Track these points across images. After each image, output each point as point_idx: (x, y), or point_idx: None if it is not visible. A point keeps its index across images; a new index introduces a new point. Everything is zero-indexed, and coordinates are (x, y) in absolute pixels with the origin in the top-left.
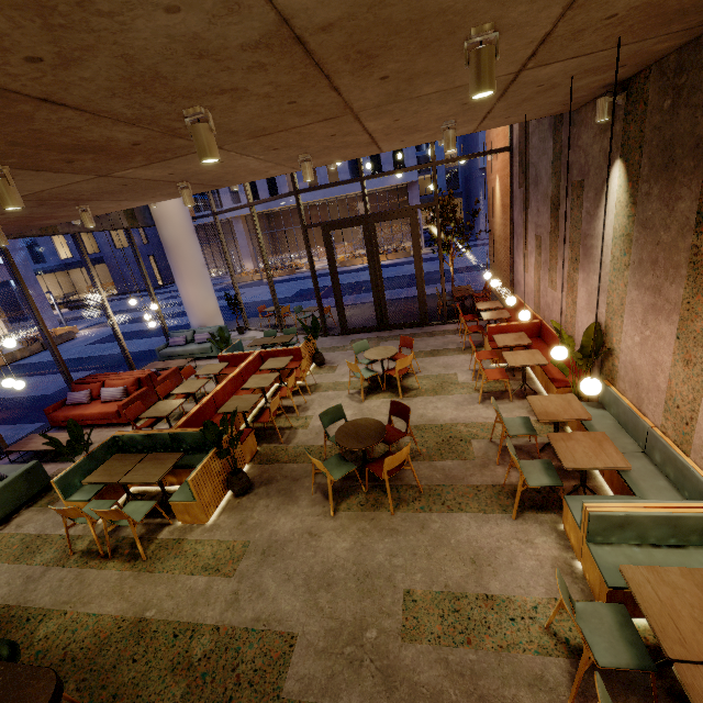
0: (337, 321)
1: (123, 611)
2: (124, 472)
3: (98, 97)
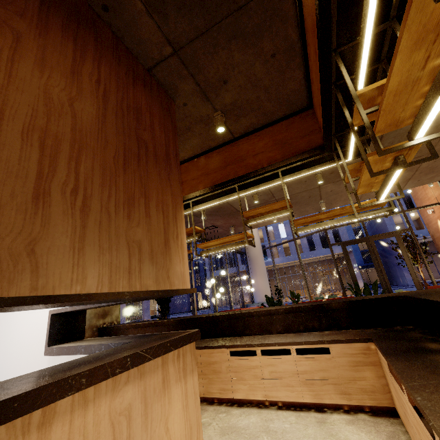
0: None
1: None
2: None
3: (391, 137)
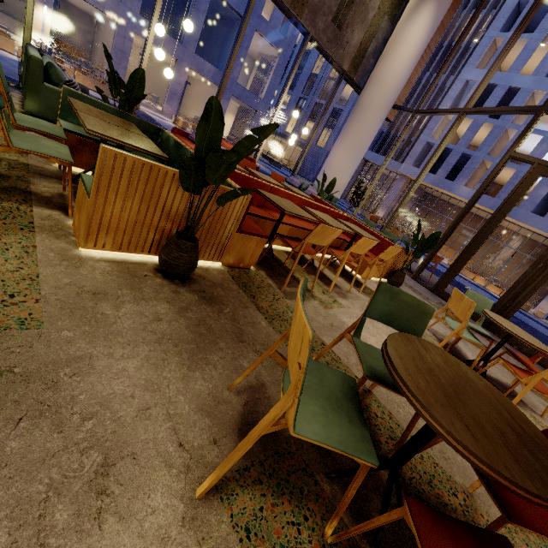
0: (431, 281)
1: None
2: (100, 117)
3: None
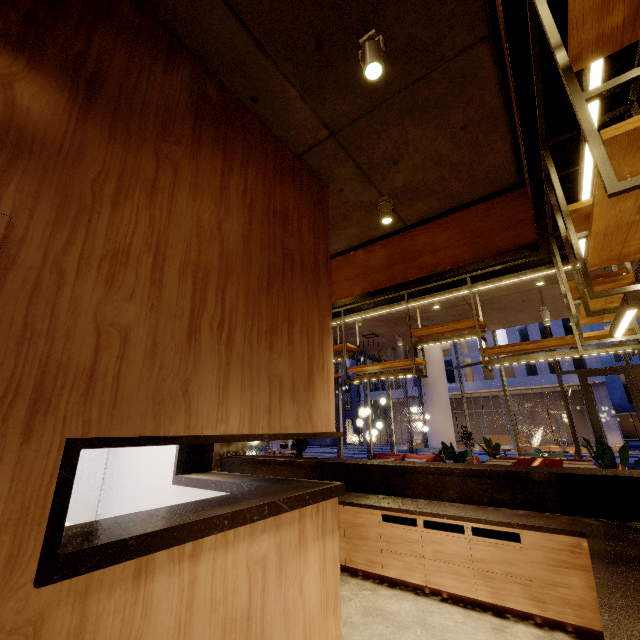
0: None
1: None
2: None
3: None
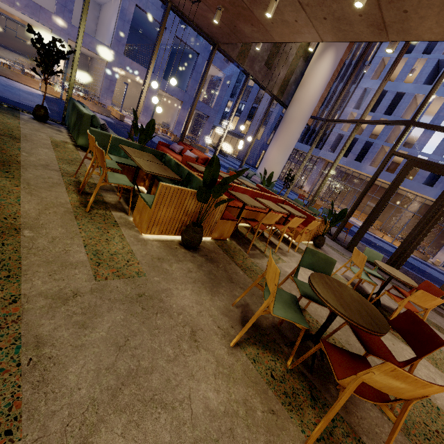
0: (346, 241)
1: (26, 215)
2: (141, 157)
3: None
